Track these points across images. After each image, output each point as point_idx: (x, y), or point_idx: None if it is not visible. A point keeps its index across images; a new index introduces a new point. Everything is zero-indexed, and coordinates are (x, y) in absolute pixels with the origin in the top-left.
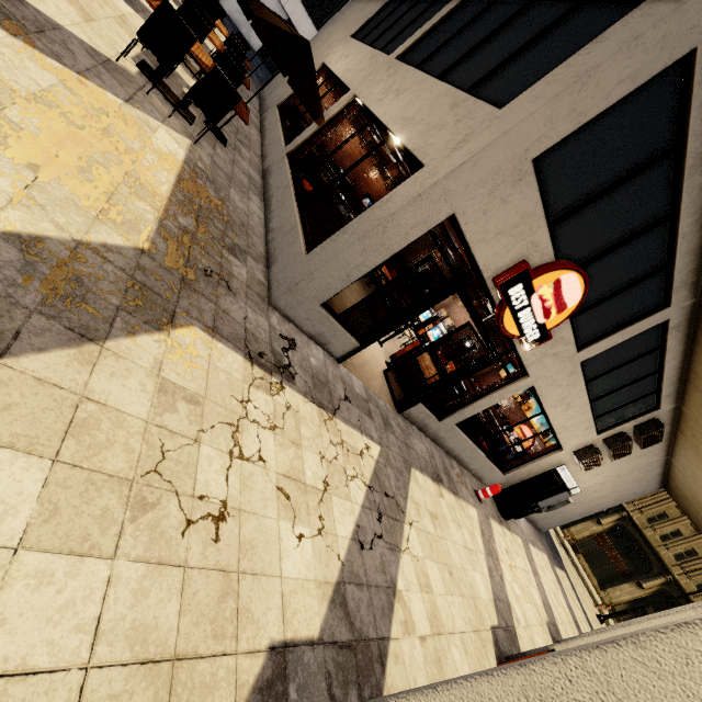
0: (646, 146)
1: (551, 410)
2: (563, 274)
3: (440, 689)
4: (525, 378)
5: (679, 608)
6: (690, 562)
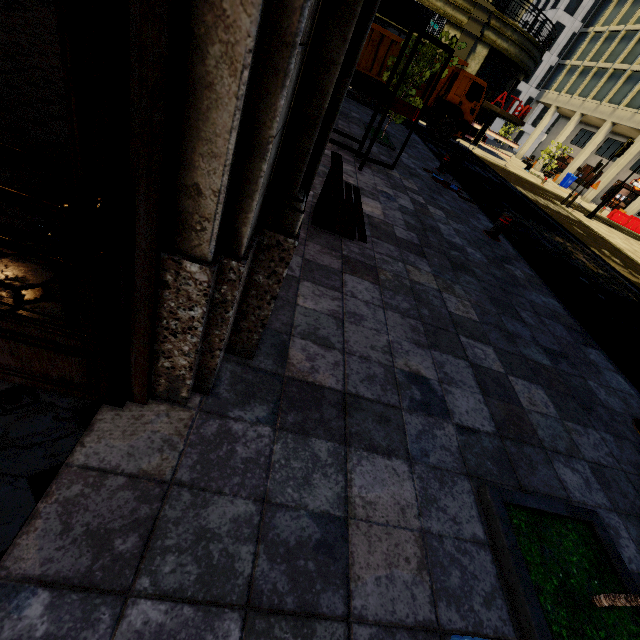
0: None
1: None
2: None
3: (626, 208)
4: None
5: None
6: None
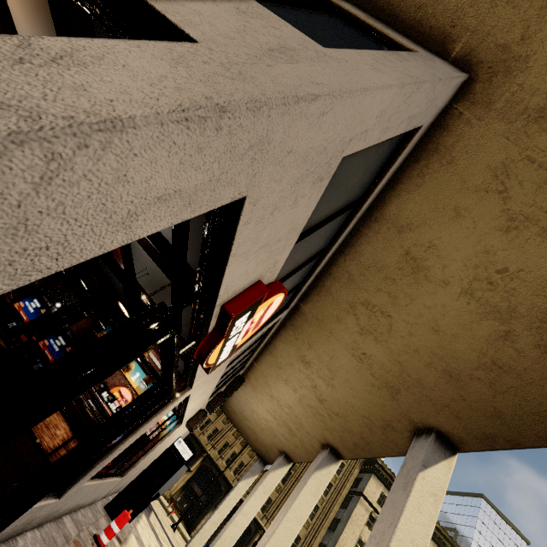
0: (358, 190)
1: (191, 404)
2: (278, 297)
3: None
4: (188, 392)
5: (271, 534)
6: (215, 437)
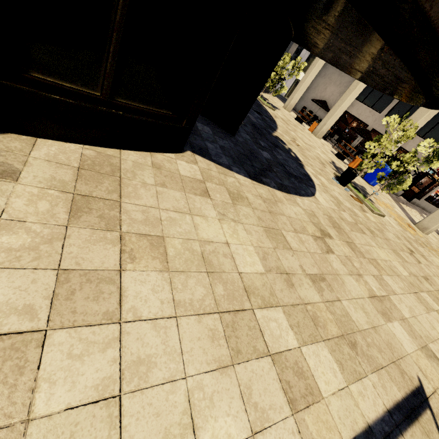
0: None
1: None
2: None
3: None
4: None
5: None
6: None
